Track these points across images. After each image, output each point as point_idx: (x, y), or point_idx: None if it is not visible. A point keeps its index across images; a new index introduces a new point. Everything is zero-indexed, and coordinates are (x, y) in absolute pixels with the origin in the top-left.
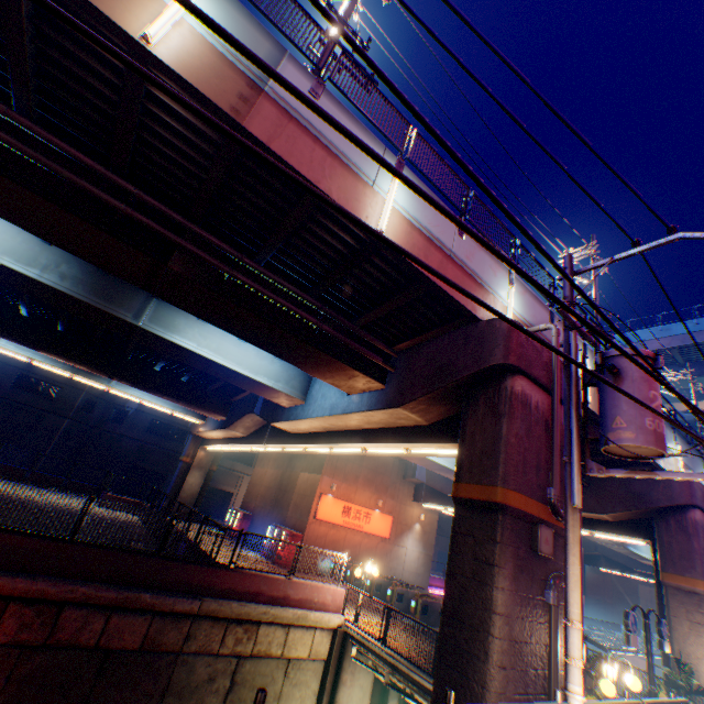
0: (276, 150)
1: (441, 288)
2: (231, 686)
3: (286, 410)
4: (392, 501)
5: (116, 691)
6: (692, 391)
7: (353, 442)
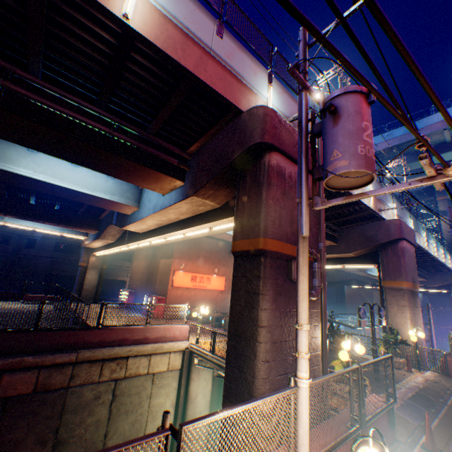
0: None
1: (203, 82)
2: (114, 398)
3: (129, 217)
4: (224, 268)
5: (21, 421)
6: (404, 171)
7: (176, 231)
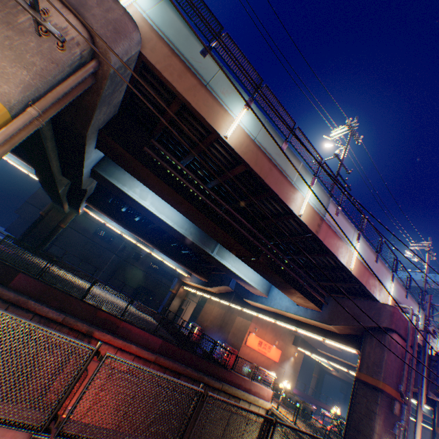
0: (324, 243)
1: (366, 288)
2: (227, 424)
3: (254, 296)
4: (281, 342)
5: None
6: None
7: (292, 325)
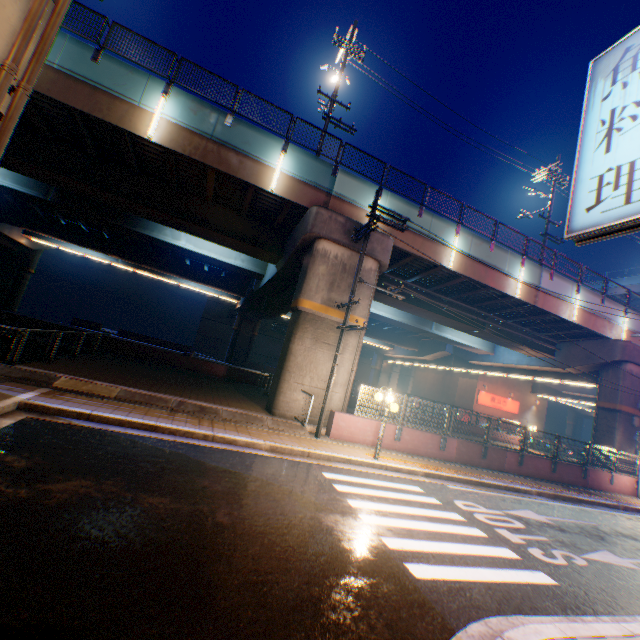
0: (543, 308)
1: (593, 331)
2: None
3: (478, 356)
4: (517, 393)
5: None
6: None
7: (526, 375)
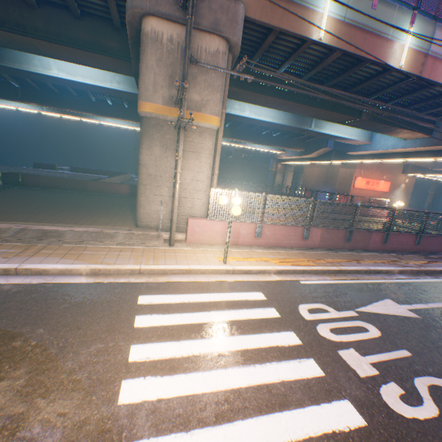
0: (430, 79)
1: None
2: None
3: (356, 147)
4: (389, 176)
5: None
6: None
7: (400, 158)
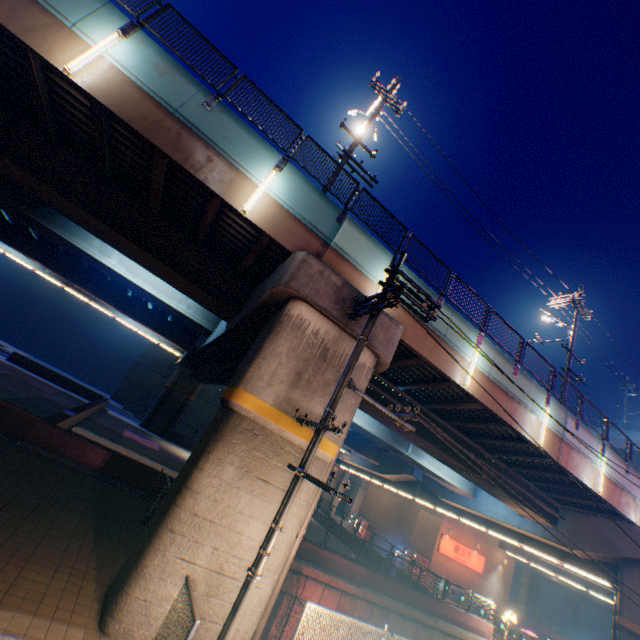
0: (566, 467)
1: (618, 510)
2: None
3: (454, 494)
4: (483, 544)
5: None
6: None
7: (514, 539)
